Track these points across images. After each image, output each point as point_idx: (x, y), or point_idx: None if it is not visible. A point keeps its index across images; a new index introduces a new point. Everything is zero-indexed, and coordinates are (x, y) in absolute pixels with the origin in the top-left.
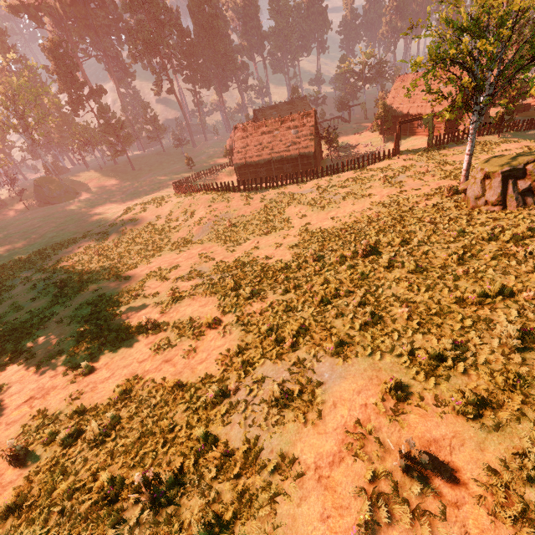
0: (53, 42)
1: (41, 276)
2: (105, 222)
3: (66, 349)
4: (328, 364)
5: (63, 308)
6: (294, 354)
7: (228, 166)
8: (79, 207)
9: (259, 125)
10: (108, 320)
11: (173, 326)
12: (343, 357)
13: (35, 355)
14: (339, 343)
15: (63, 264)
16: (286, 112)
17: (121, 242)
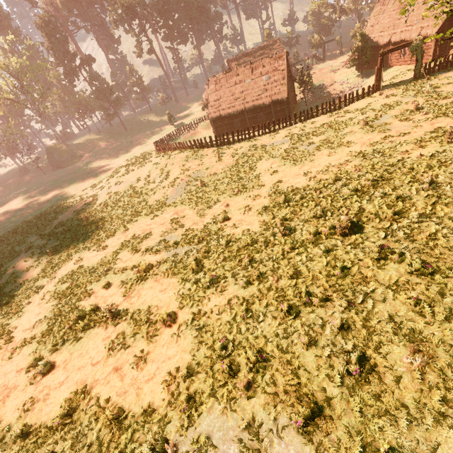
0: (43, 18)
1: (40, 243)
2: (98, 184)
3: (38, 334)
4: (292, 452)
5: (48, 280)
6: (249, 403)
7: (206, 119)
8: (81, 170)
9: (231, 75)
10: (78, 301)
11: (131, 316)
12: (315, 444)
13: (13, 339)
14: (310, 415)
15: (58, 230)
16: (259, 58)
17: (106, 206)
